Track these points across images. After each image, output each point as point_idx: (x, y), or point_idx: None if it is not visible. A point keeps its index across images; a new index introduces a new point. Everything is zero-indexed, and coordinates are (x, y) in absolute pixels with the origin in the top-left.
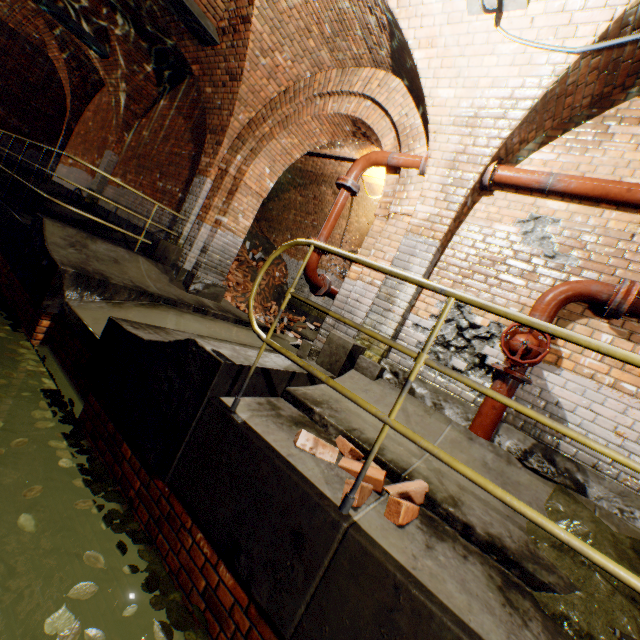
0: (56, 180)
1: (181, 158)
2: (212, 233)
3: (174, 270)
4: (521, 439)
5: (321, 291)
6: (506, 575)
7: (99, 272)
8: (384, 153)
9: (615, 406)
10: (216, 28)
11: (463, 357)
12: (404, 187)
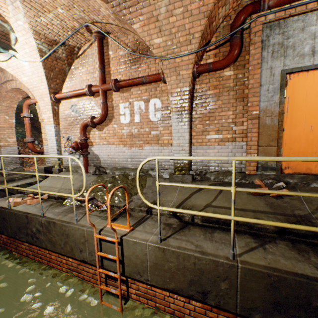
0: None
1: None
2: (0, 151)
3: None
4: (93, 168)
5: (44, 153)
6: (60, 201)
7: None
8: (28, 100)
9: (105, 149)
10: None
11: (77, 154)
12: (40, 110)
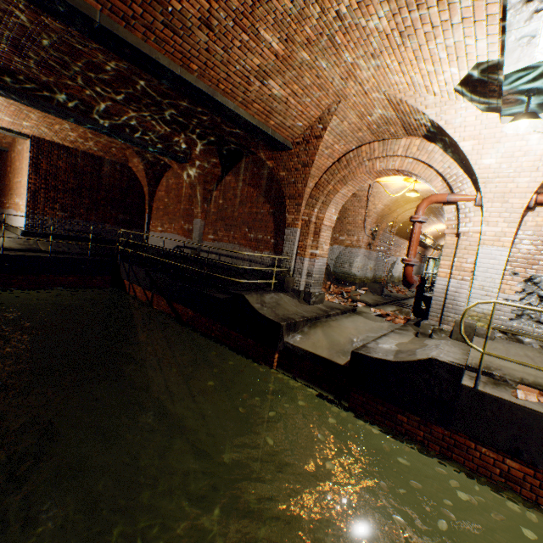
0: (152, 244)
1: (262, 215)
2: (311, 262)
3: (295, 293)
4: None
5: (413, 286)
6: None
7: (286, 317)
8: (441, 196)
9: None
10: (291, 142)
11: None
12: (465, 215)
